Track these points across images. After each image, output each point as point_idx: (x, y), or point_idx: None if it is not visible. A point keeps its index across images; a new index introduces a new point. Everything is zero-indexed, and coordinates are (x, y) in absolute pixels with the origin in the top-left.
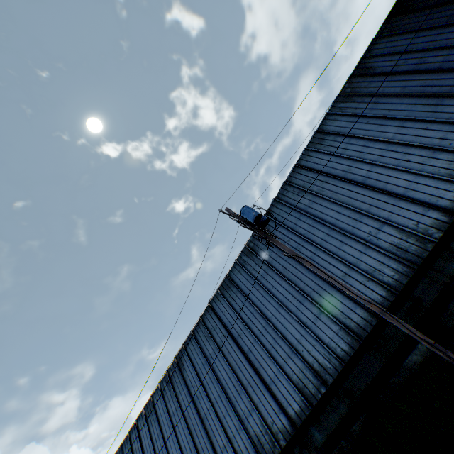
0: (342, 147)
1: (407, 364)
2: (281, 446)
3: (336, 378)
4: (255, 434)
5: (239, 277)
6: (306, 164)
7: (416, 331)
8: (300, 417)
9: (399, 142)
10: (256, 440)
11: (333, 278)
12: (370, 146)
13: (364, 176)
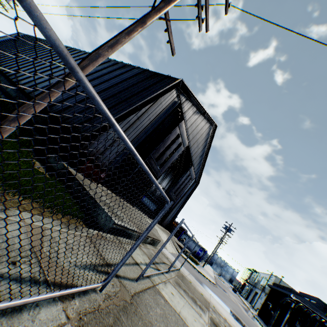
0: None
1: None
2: None
3: None
4: None
5: None
6: None
7: None
8: None
9: (62, 74)
10: None
11: None
12: None
13: (59, 68)
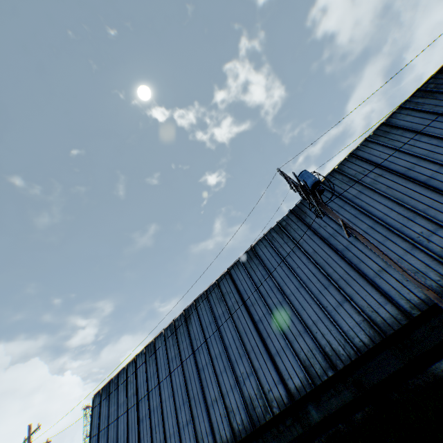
0: (408, 144)
1: (432, 370)
2: (274, 413)
3: (348, 365)
4: (248, 396)
5: (264, 251)
6: (362, 154)
7: None
8: (299, 392)
9: None
10: (249, 401)
11: (388, 256)
12: None
13: (428, 176)
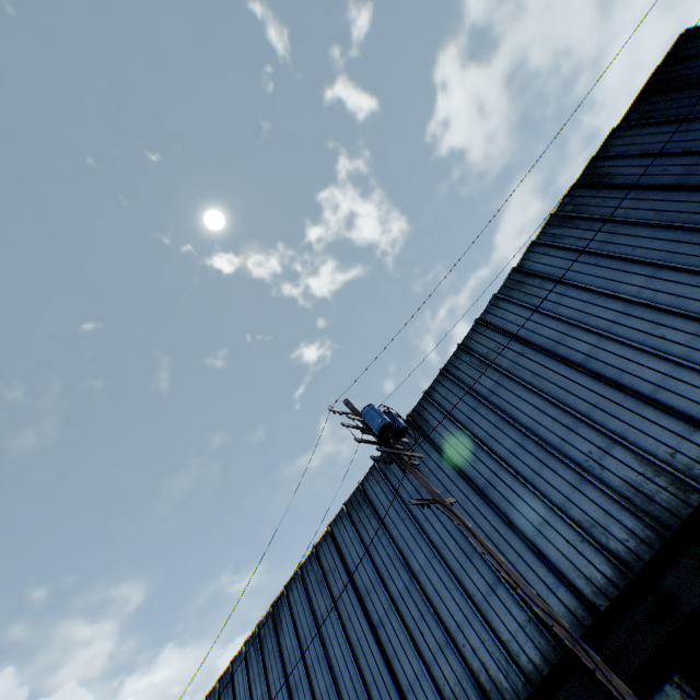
0: (552, 301)
1: None
2: None
3: None
4: None
5: (376, 492)
6: (493, 320)
7: (630, 693)
8: None
9: (648, 303)
10: None
11: (495, 555)
12: (598, 304)
13: (585, 355)
